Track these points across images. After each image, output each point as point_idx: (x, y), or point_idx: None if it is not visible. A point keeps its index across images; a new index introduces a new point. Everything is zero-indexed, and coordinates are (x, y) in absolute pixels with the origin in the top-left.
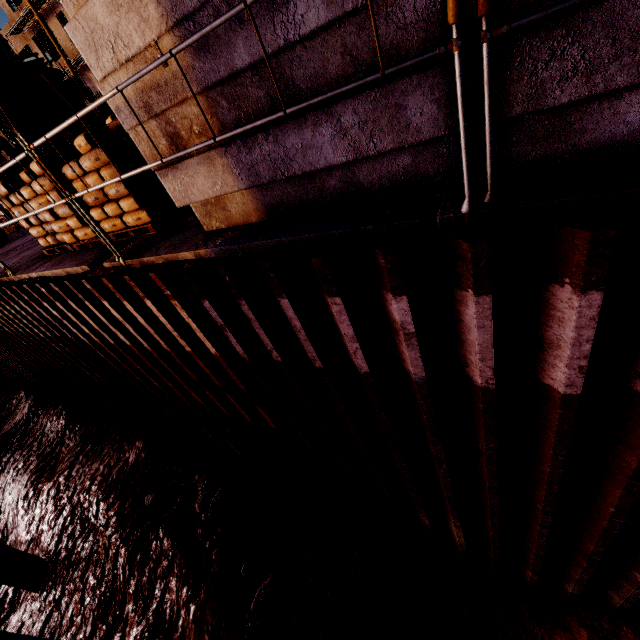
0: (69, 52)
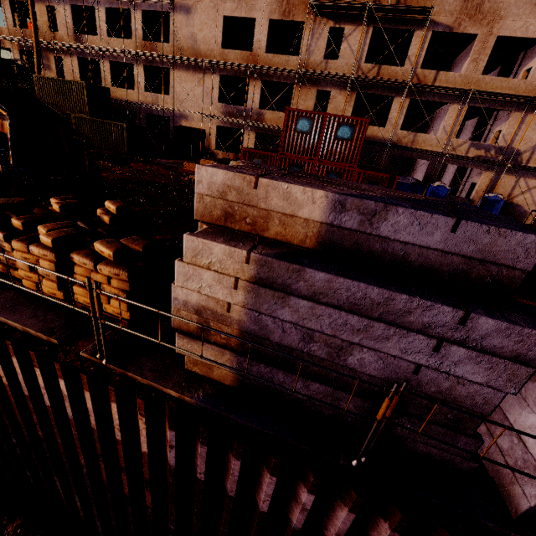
0: (41, 31)
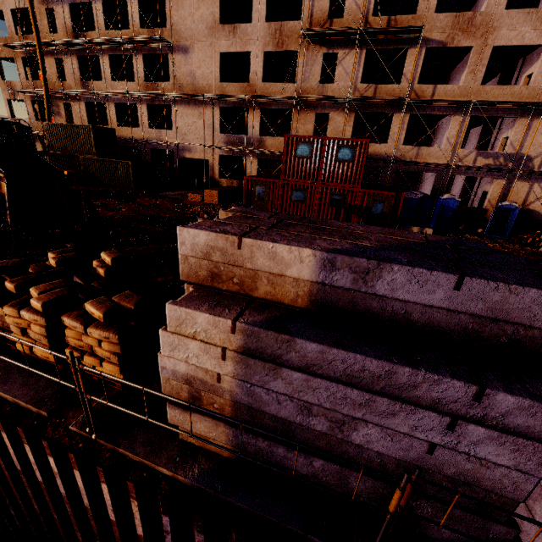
0: (51, 82)
